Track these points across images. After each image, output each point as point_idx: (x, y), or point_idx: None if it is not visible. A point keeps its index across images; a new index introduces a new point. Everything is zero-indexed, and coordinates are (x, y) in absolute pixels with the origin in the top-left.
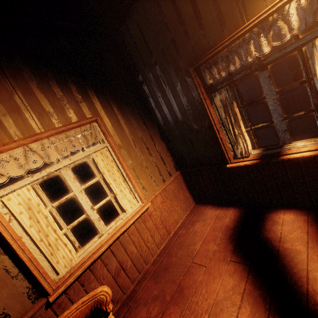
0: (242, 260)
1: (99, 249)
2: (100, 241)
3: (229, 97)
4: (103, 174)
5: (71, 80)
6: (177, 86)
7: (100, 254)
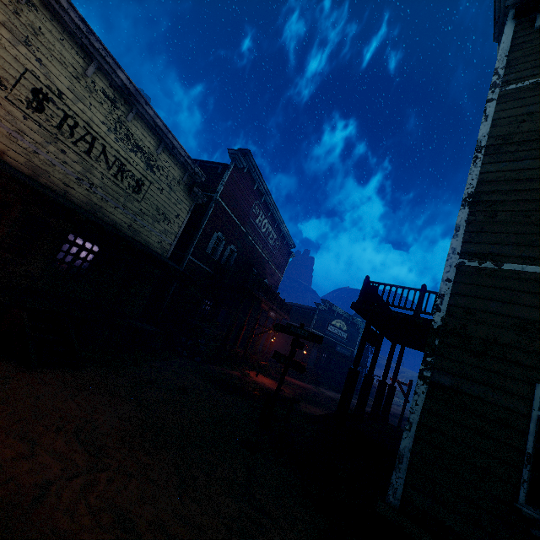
0: None
1: None
2: None
3: None
4: None
5: None
6: None
7: None
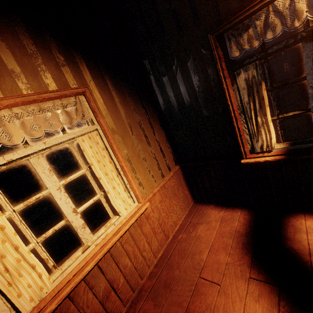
0: (267, 278)
1: (83, 268)
2: (85, 256)
3: (257, 75)
4: (91, 166)
5: (50, 33)
6: (188, 61)
7: (84, 275)
